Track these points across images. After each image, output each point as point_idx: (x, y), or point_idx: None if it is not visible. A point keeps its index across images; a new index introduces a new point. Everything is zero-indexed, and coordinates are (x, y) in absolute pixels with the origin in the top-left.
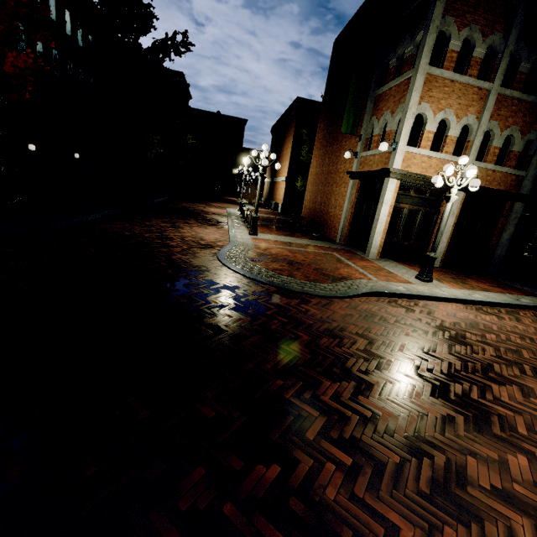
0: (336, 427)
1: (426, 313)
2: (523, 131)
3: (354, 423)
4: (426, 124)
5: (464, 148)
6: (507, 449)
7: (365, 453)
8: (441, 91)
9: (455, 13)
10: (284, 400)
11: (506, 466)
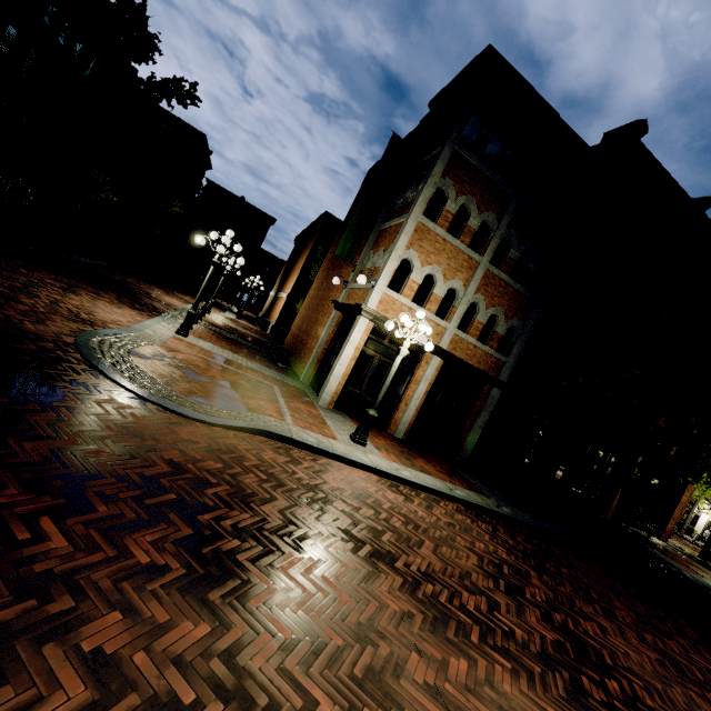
0: None
1: (315, 470)
2: (507, 315)
3: None
4: (412, 272)
5: (449, 312)
6: (197, 615)
7: None
8: (432, 246)
9: (455, 179)
10: None
11: (164, 632)
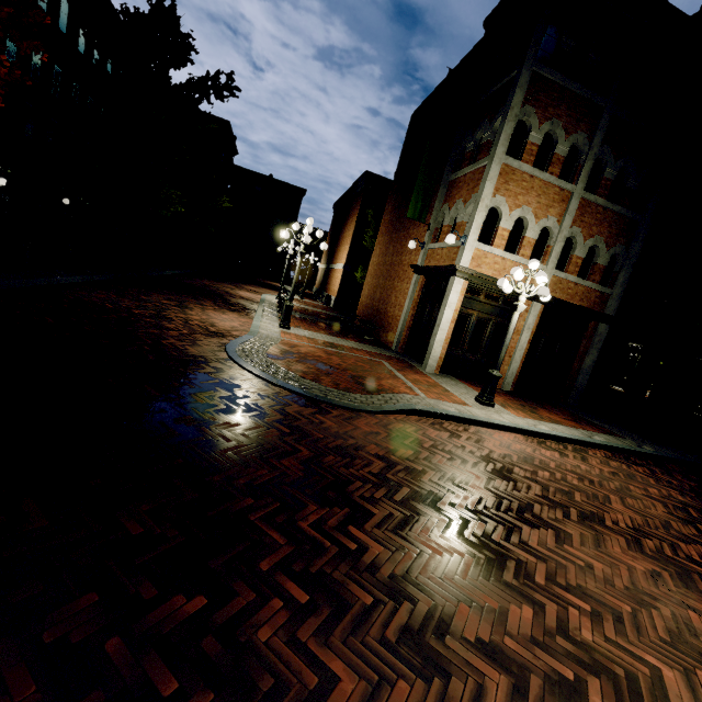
0: (304, 559)
1: (474, 440)
2: (608, 243)
3: (330, 555)
4: (501, 220)
5: (543, 254)
6: (513, 598)
7: (330, 591)
8: (519, 186)
9: (536, 104)
10: (246, 522)
11: (505, 617)
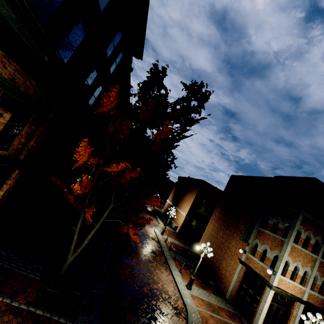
0: None
1: None
2: None
3: None
4: (289, 266)
5: (304, 280)
6: None
7: None
8: (296, 253)
9: (303, 225)
10: None
11: None
